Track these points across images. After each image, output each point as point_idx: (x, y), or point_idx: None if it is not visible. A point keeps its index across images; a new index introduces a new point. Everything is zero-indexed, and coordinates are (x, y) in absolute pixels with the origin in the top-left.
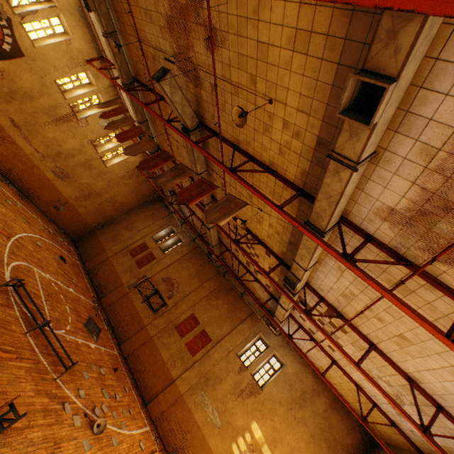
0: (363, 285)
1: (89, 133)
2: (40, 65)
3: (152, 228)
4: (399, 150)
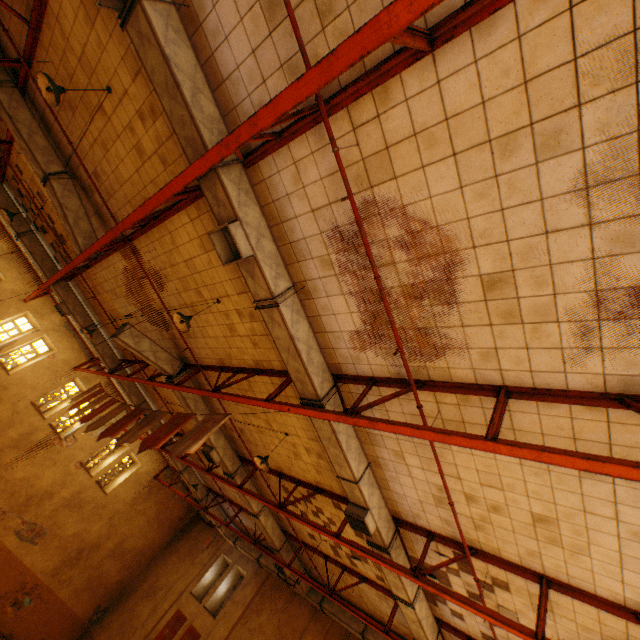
0: (432, 460)
1: (78, 451)
2: (13, 391)
3: (190, 575)
4: (312, 274)
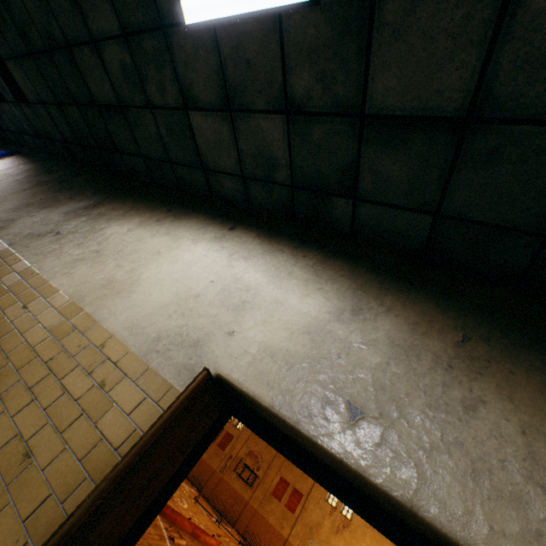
0: None
1: None
2: None
3: None
4: None
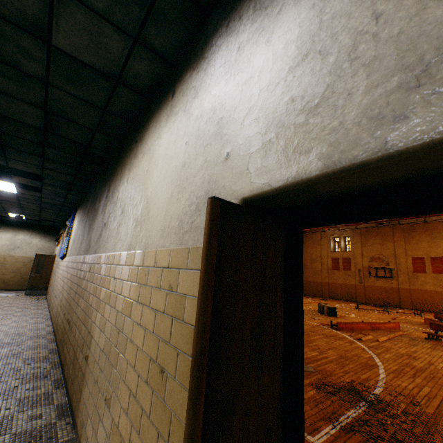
0: None
1: None
2: None
3: (324, 249)
4: None
